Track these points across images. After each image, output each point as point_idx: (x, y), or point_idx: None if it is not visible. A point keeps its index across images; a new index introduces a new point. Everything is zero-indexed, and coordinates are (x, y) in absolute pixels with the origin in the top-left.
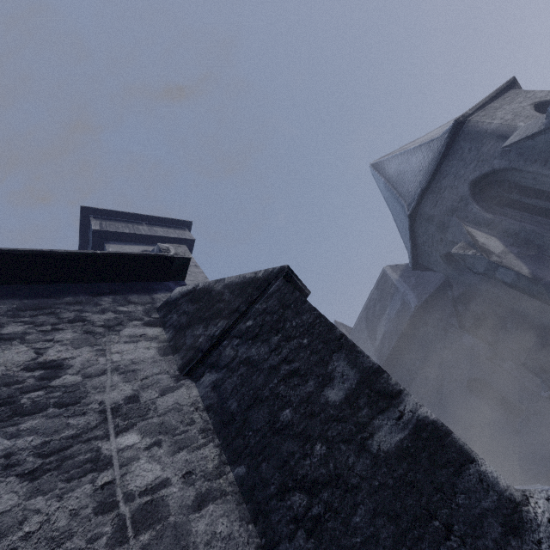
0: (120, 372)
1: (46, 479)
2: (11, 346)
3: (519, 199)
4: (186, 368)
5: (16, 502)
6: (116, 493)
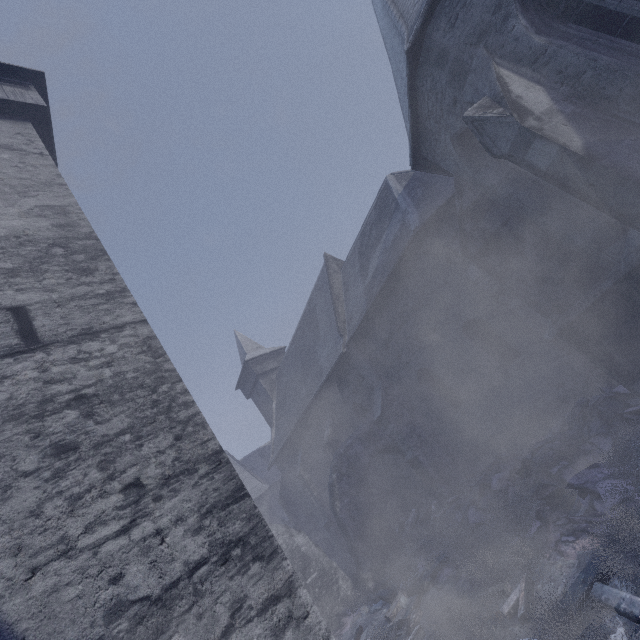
0: None
1: None
2: None
3: (600, 3)
4: None
5: None
6: None
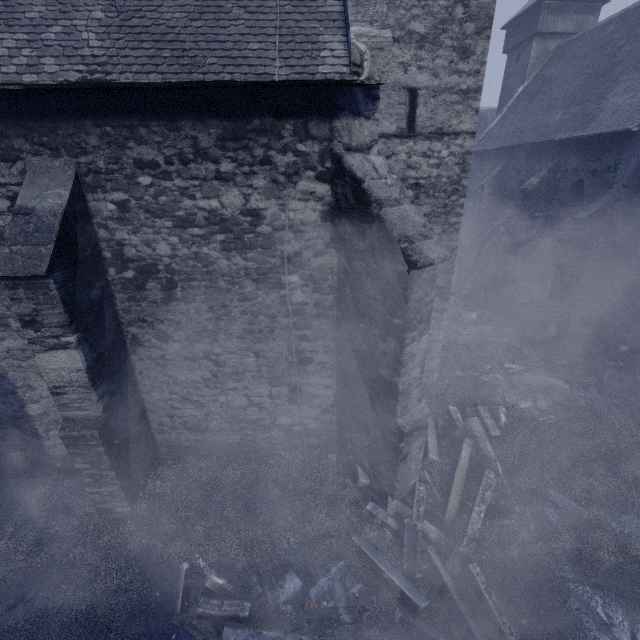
0: (293, 231)
1: (261, 285)
2: (230, 189)
3: None
4: (334, 243)
5: (253, 290)
6: (287, 300)
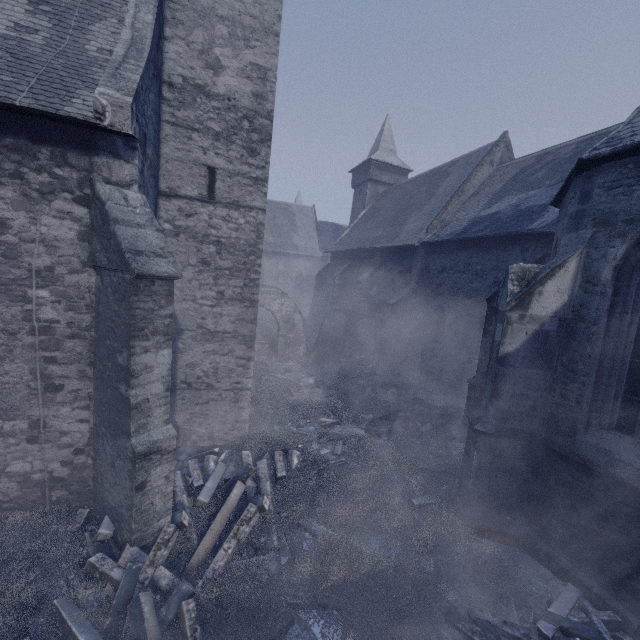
0: (45, 245)
1: (1, 296)
2: None
3: None
4: (90, 262)
5: None
6: (33, 316)
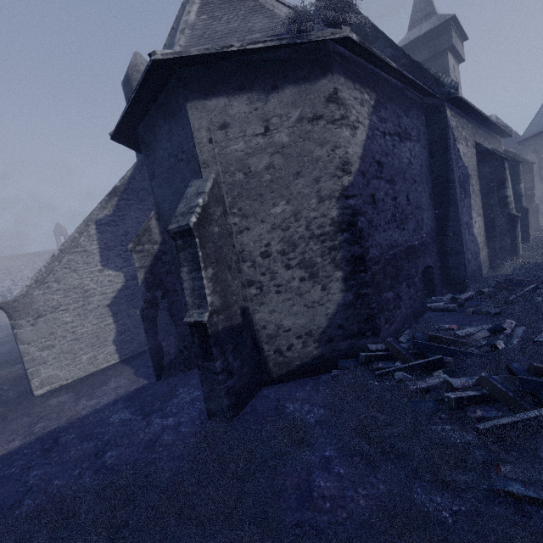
0: None
1: None
2: None
3: None
4: None
5: None
6: None
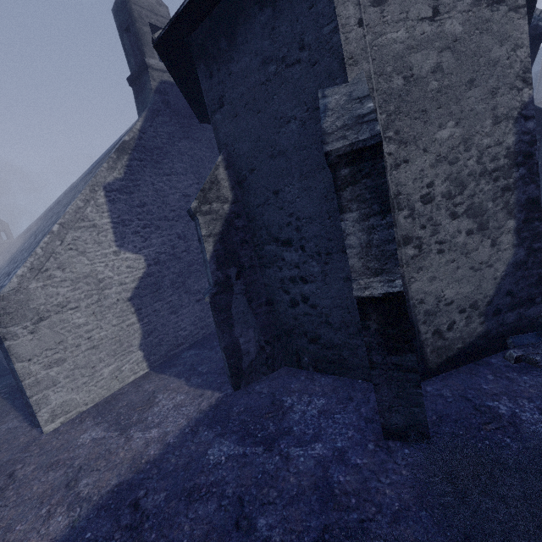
0: None
1: None
2: None
3: None
4: None
5: None
6: None
